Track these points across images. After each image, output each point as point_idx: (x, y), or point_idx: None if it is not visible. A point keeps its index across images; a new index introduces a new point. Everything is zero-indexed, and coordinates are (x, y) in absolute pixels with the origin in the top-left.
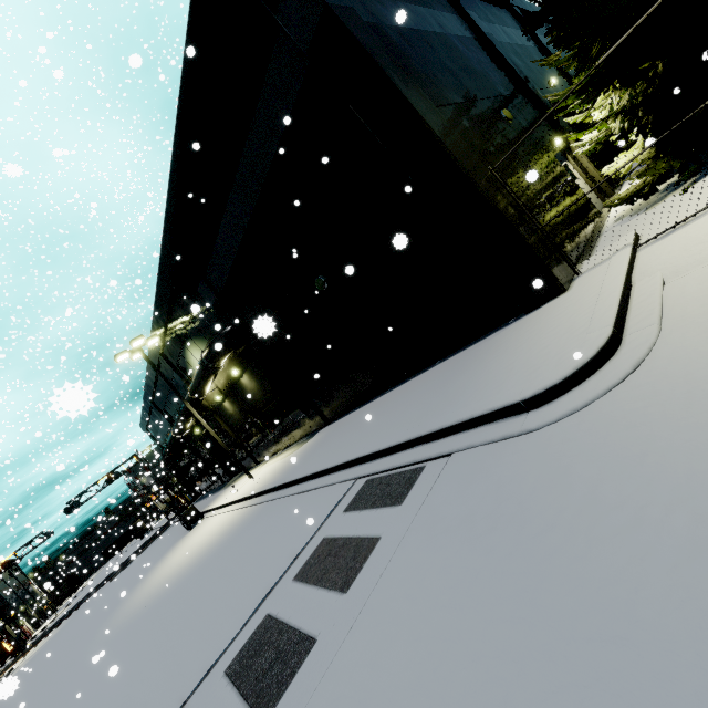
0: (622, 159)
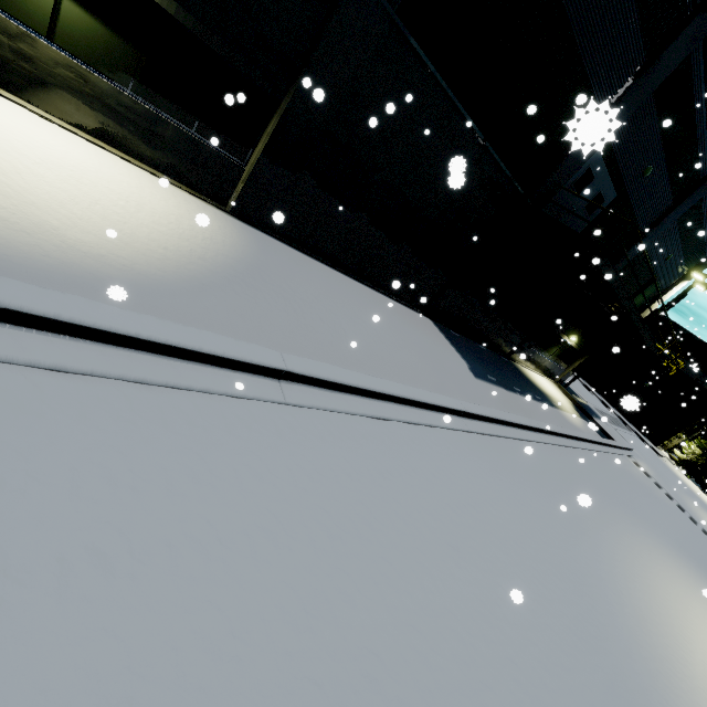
0: (678, 452)
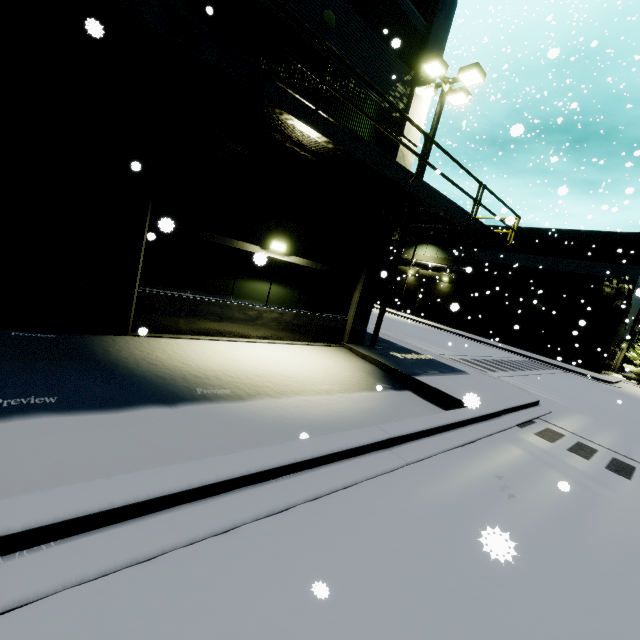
0: (631, 367)
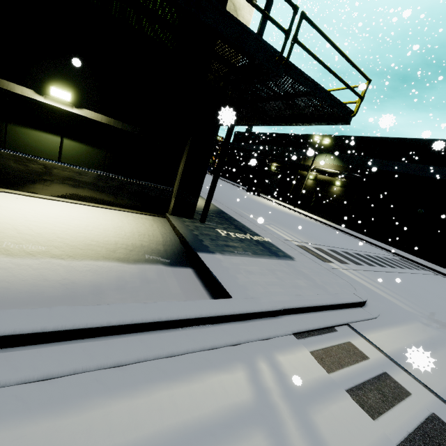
0: None
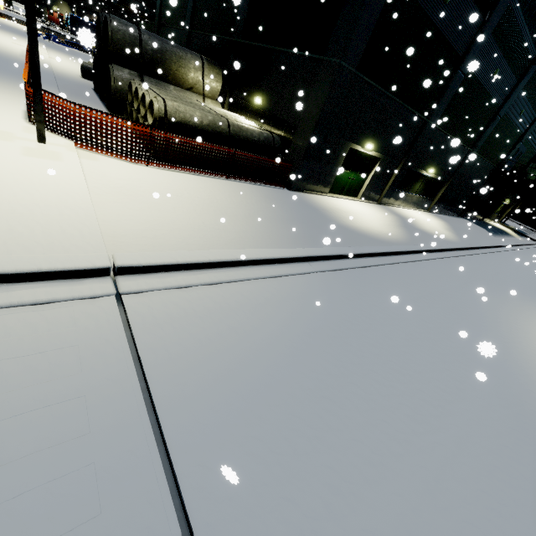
0: None
